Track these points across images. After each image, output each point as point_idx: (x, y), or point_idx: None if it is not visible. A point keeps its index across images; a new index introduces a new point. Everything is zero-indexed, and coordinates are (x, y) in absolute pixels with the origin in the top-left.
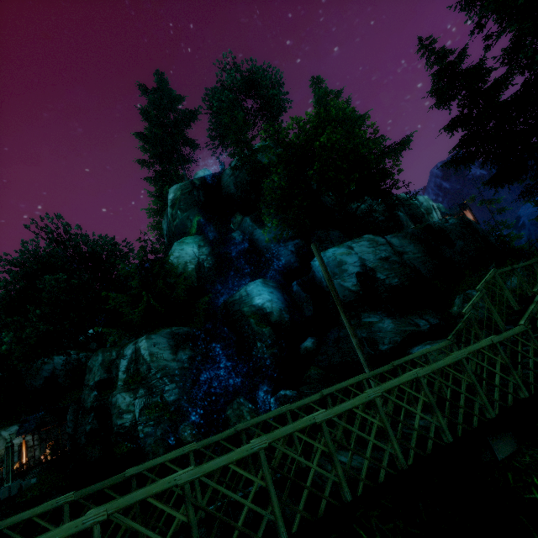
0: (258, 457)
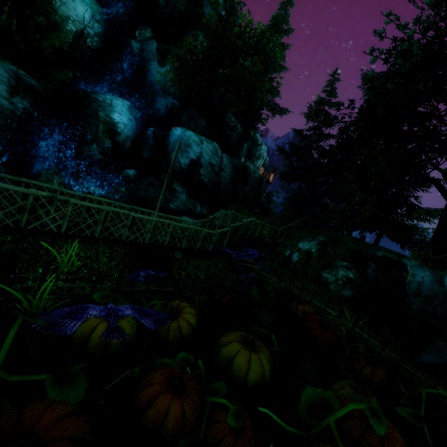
0: (103, 211)
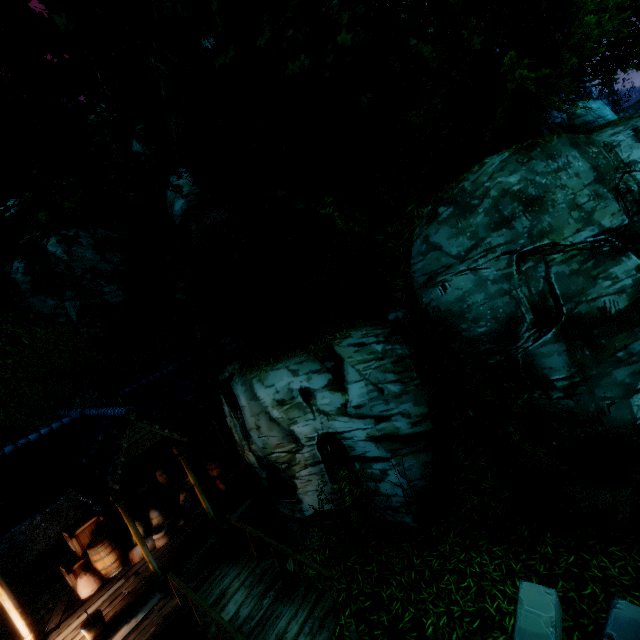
0: None
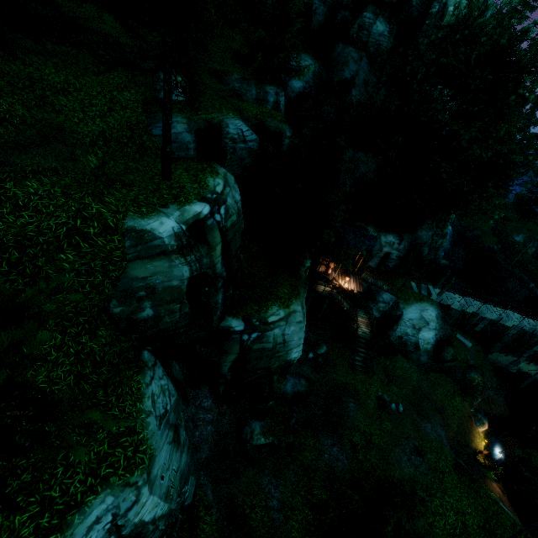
0: None
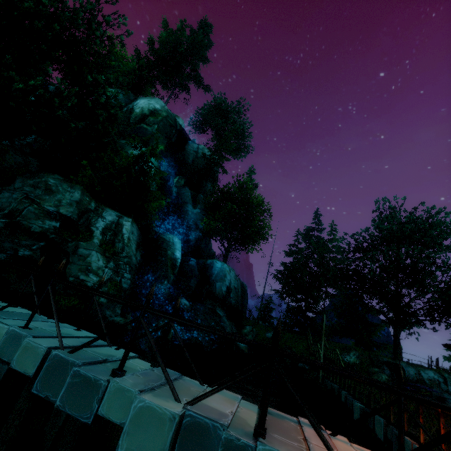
0: None
